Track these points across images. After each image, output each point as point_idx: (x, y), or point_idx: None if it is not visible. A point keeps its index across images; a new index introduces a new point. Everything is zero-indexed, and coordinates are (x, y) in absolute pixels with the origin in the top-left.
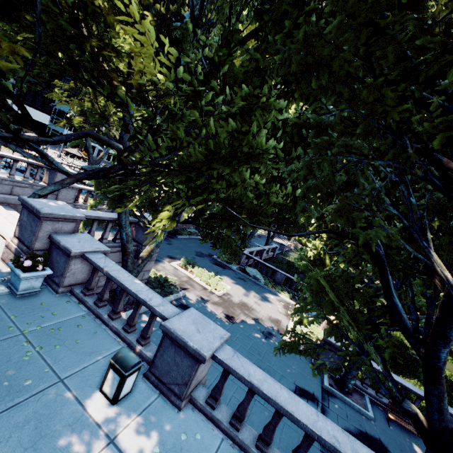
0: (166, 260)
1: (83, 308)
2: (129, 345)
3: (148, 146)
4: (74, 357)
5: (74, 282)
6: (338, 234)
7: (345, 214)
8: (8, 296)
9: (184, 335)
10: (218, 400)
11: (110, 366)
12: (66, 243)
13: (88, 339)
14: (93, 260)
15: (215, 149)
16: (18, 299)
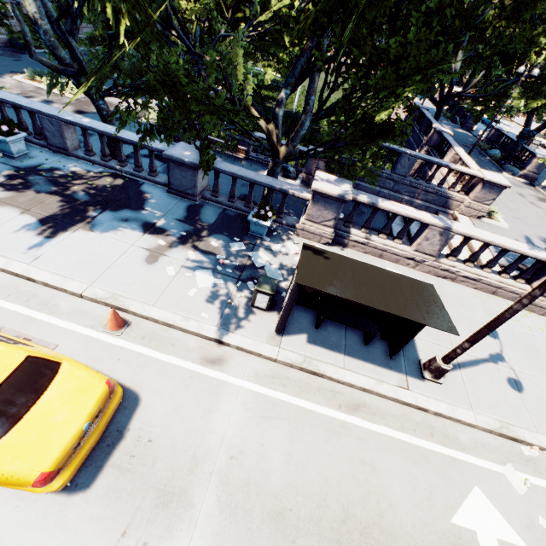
0: (8, 76)
1: None
2: None
3: None
4: None
5: None
6: None
7: None
8: None
9: None
10: None
11: None
12: None
13: None
14: None
15: None
16: None
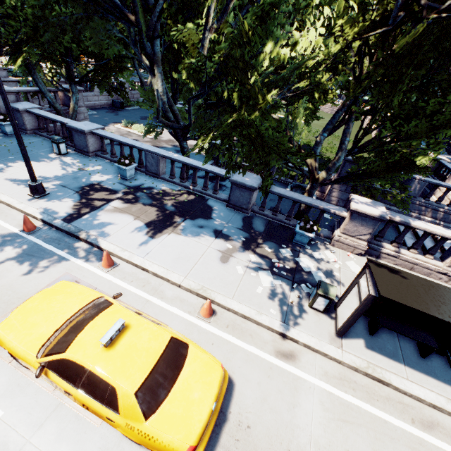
0: (111, 125)
1: (43, 138)
2: (67, 145)
3: (4, 33)
4: (42, 148)
5: (33, 128)
6: (122, 57)
7: (98, 44)
8: (5, 136)
9: (76, 126)
10: (106, 152)
11: (51, 142)
12: (15, 106)
13: (47, 145)
14: (32, 111)
15: (33, 25)
16: (10, 137)
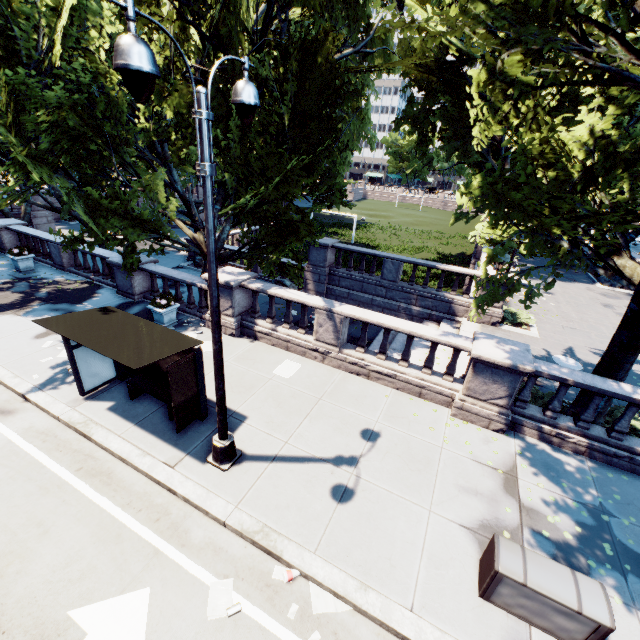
0: None
1: None
2: None
3: None
4: None
5: None
6: None
7: None
8: None
9: None
10: None
11: None
12: None
13: None
14: None
15: None
16: None
